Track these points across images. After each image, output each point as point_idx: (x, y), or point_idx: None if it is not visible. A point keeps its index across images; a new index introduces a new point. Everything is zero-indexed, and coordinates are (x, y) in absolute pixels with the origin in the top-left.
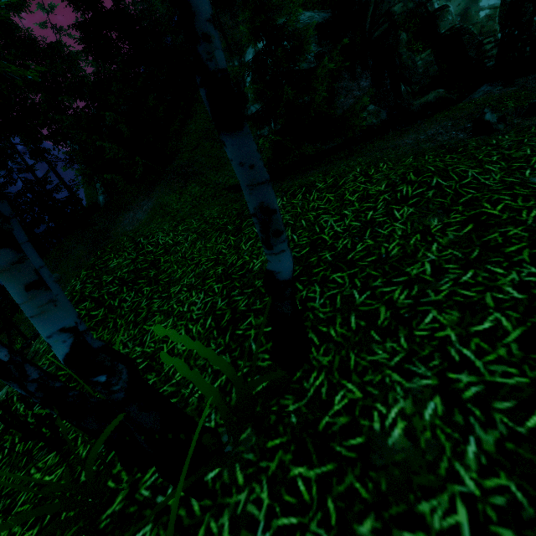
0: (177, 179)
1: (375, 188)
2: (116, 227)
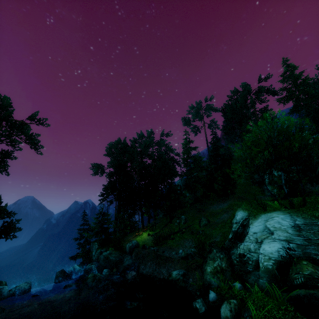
0: (239, 199)
1: (317, 197)
2: (208, 208)
